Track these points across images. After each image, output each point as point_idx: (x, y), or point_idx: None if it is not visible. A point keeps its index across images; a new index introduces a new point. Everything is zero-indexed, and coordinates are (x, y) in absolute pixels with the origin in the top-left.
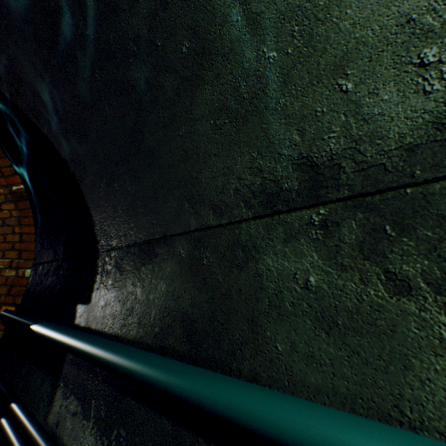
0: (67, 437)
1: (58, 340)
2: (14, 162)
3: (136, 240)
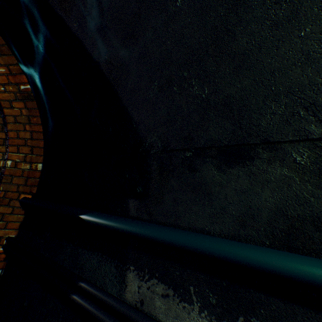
0: (163, 316)
1: (134, 232)
2: (22, 61)
3: (210, 145)
